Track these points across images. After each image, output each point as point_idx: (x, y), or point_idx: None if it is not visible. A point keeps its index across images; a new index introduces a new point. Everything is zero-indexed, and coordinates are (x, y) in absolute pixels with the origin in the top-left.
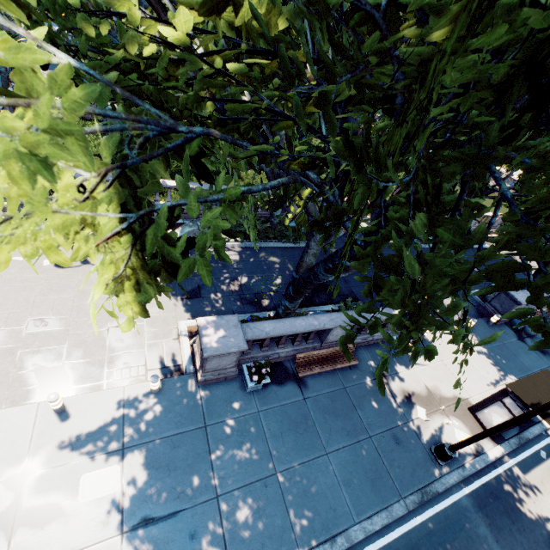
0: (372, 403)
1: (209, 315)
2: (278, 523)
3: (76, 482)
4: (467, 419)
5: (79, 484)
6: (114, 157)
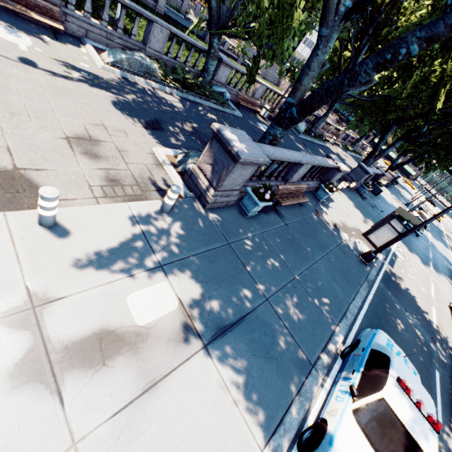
0: (322, 229)
1: (180, 149)
2: (313, 312)
3: (123, 305)
4: (364, 240)
5: (127, 307)
6: None
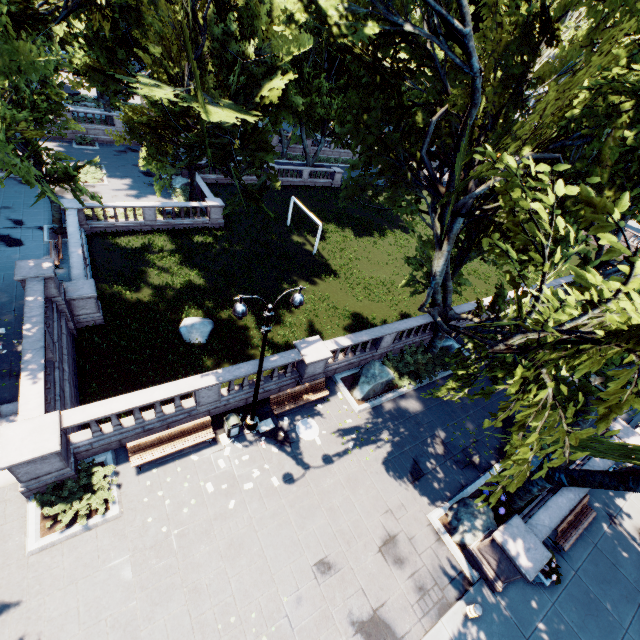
0: (624, 555)
1: (445, 496)
2: None
3: None
4: None
5: None
6: (207, 283)
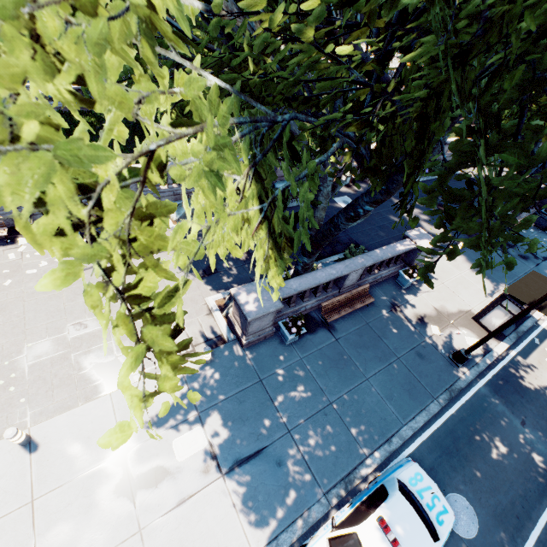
0: (393, 331)
1: (231, 287)
2: (343, 439)
3: (170, 447)
4: (473, 327)
5: (172, 448)
6: None
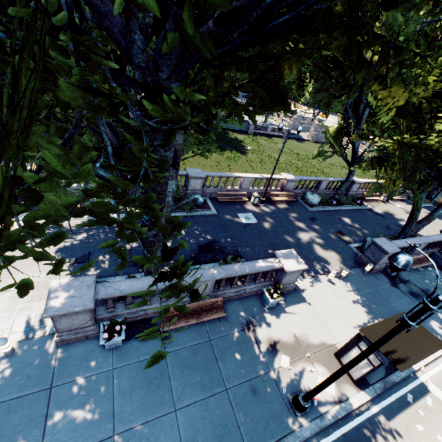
0: (235, 354)
1: None
2: None
3: None
4: (332, 365)
5: None
6: None
